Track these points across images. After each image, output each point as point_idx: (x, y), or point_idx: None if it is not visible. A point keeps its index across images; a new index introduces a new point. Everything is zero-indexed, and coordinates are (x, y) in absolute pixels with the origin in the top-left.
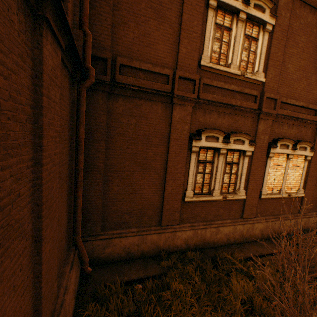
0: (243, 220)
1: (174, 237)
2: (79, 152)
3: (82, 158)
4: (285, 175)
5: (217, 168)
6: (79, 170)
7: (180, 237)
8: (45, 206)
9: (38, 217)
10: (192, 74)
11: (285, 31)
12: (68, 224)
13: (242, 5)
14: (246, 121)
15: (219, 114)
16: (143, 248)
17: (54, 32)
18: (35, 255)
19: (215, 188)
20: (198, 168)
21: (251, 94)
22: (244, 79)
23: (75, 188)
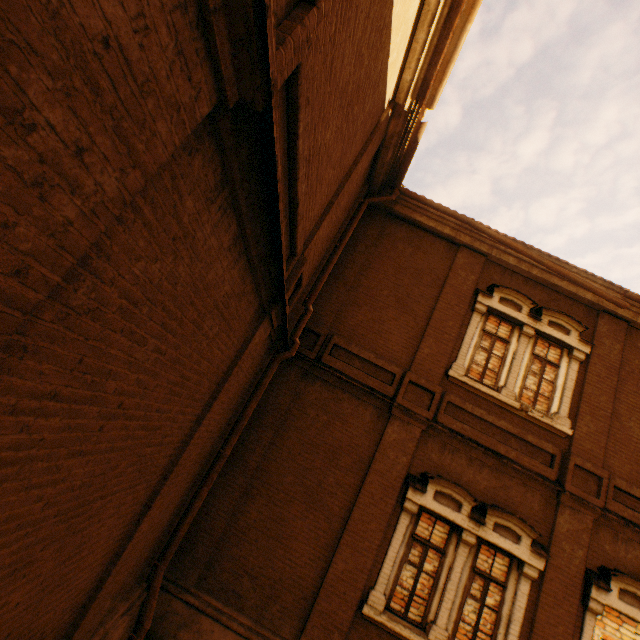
0: None
1: None
2: (235, 431)
3: (234, 441)
4: None
5: (450, 571)
6: (222, 454)
7: None
8: (177, 469)
9: (165, 477)
10: (431, 383)
11: (613, 367)
12: (164, 532)
13: (528, 318)
14: (530, 495)
15: (470, 459)
16: None
17: (272, 319)
18: (134, 523)
19: (437, 619)
20: (409, 549)
21: (542, 448)
22: (527, 416)
23: (203, 480)
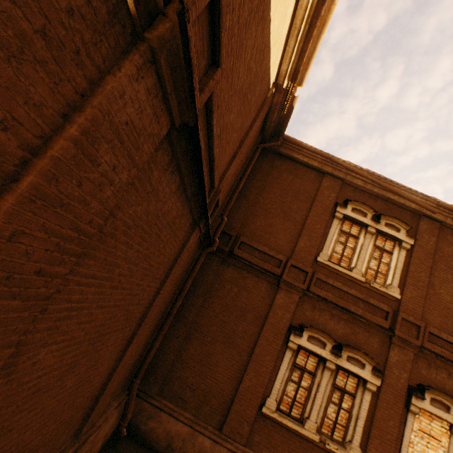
0: None
1: None
2: (179, 298)
3: (178, 304)
4: None
5: (318, 386)
6: (171, 313)
7: None
8: (146, 320)
9: (139, 324)
10: (305, 266)
11: (429, 253)
12: (137, 361)
13: (371, 222)
14: (372, 338)
15: (332, 315)
16: (187, 450)
17: (200, 228)
18: (122, 351)
19: (310, 416)
20: (292, 372)
21: (380, 308)
22: (370, 287)
23: (160, 329)
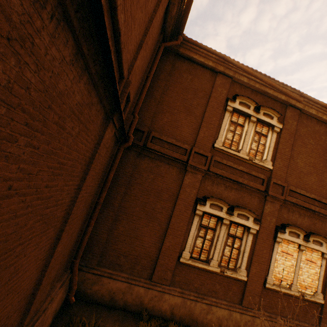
0: (242, 308)
1: (160, 299)
2: (104, 190)
3: (104, 195)
4: (297, 268)
5: (218, 237)
6: (99, 203)
7: (166, 301)
8: (72, 216)
9: (65, 222)
10: (205, 152)
11: (292, 134)
12: (74, 246)
13: (253, 112)
14: (253, 199)
15: (226, 187)
16: (127, 299)
17: (115, 123)
18: (52, 248)
19: (213, 257)
20: (199, 231)
21: (259, 177)
22: (252, 163)
23: (91, 217)
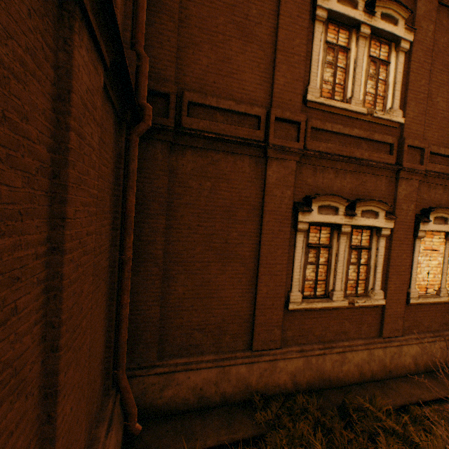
0: (384, 340)
1: (273, 370)
2: (126, 233)
3: (130, 242)
4: (445, 266)
5: (337, 256)
6: (125, 260)
7: (283, 370)
8: (67, 327)
9: (53, 348)
10: (295, 114)
11: (428, 51)
12: (106, 350)
13: (364, 15)
14: (379, 182)
15: (336, 172)
16: (224, 389)
17: (94, 32)
18: (44, 423)
19: (335, 288)
20: (307, 255)
21: (384, 142)
22: (372, 119)
23: (118, 290)
